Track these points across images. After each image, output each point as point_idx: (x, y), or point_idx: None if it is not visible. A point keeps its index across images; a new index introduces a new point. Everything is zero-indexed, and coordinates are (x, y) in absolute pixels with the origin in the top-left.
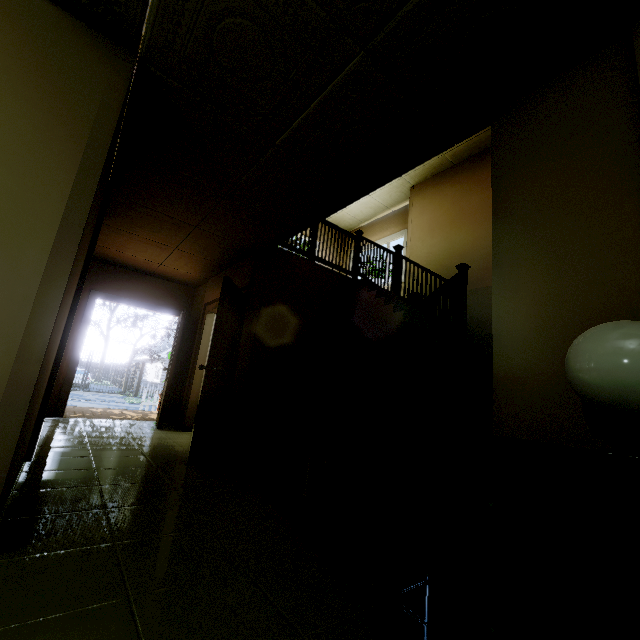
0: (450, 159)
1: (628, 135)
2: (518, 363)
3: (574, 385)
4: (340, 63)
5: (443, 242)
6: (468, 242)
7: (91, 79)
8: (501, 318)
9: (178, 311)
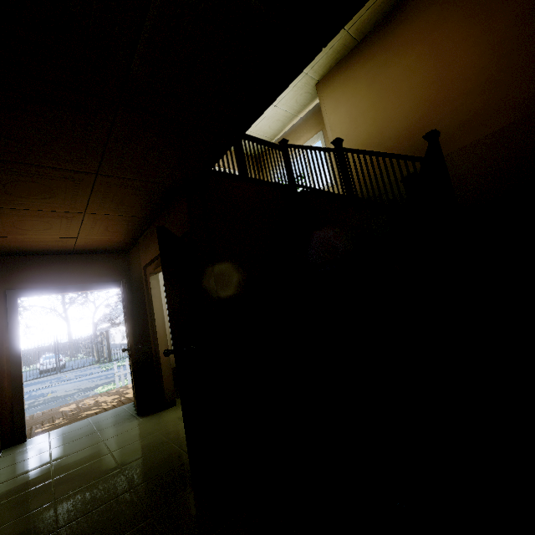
0: (354, 36)
1: None
2: None
3: None
4: None
5: (370, 128)
6: (400, 119)
7: None
8: None
9: (117, 282)
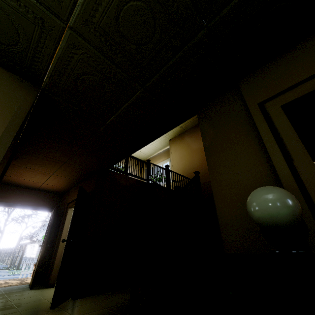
0: (184, 128)
1: (246, 116)
2: (228, 213)
3: (253, 219)
4: (133, 92)
5: (186, 162)
6: (197, 162)
7: (15, 96)
8: (216, 193)
9: (51, 209)
